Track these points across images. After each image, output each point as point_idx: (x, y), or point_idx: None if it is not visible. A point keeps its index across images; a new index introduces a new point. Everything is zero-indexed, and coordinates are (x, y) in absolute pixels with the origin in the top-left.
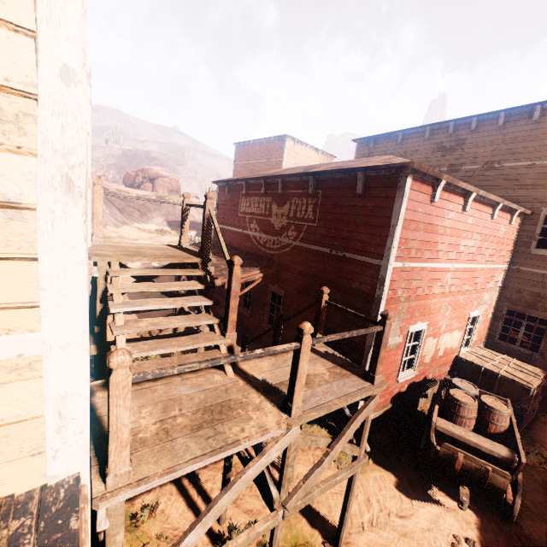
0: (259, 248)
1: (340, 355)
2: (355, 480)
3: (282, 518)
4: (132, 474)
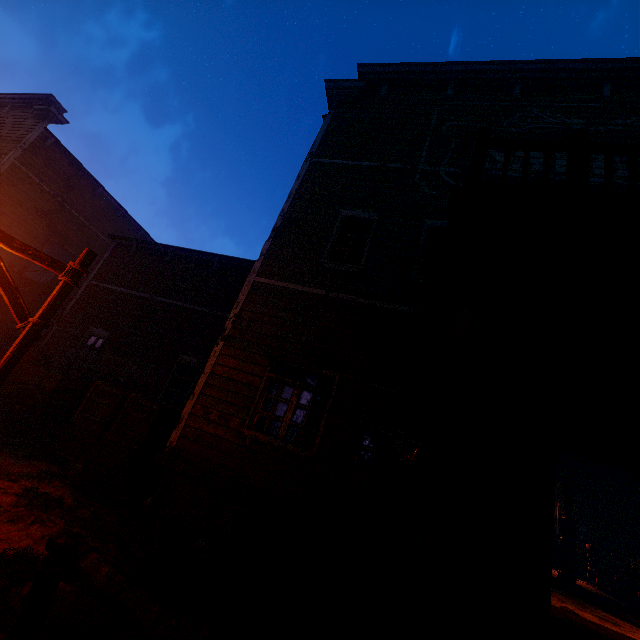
0: None
1: None
2: None
3: None
4: None
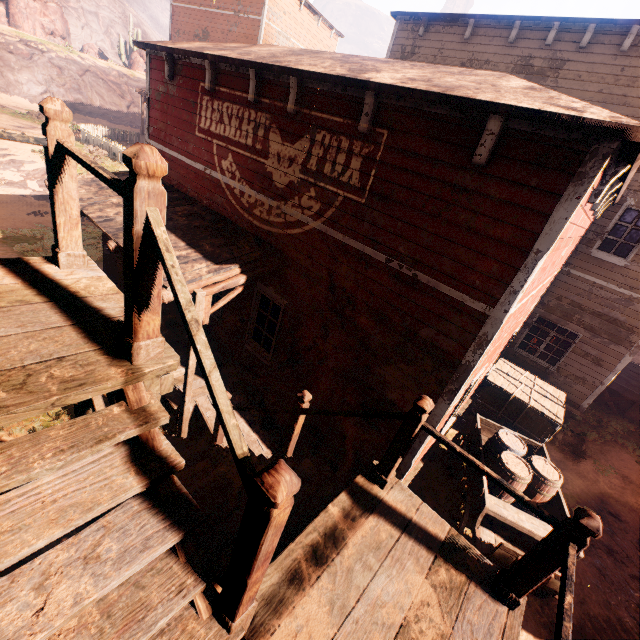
0: (239, 212)
1: (429, 511)
2: None
3: None
4: None
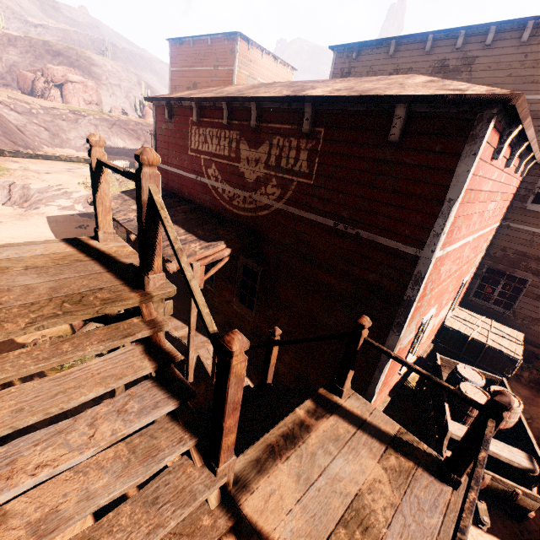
0: (222, 204)
1: (381, 415)
2: None
3: None
4: None
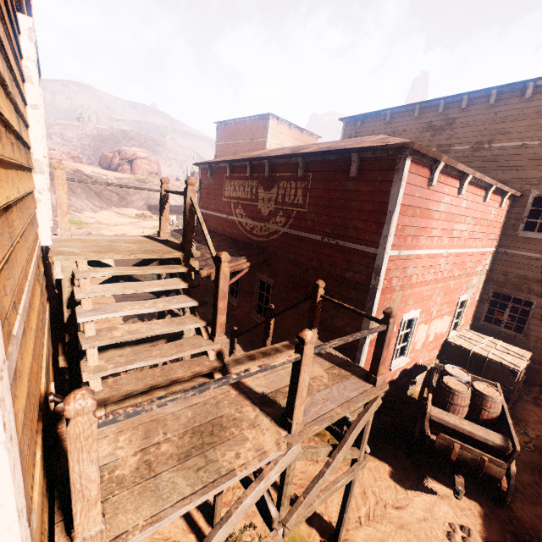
0: (245, 234)
1: (337, 353)
2: (354, 482)
3: (282, 536)
4: (105, 533)
